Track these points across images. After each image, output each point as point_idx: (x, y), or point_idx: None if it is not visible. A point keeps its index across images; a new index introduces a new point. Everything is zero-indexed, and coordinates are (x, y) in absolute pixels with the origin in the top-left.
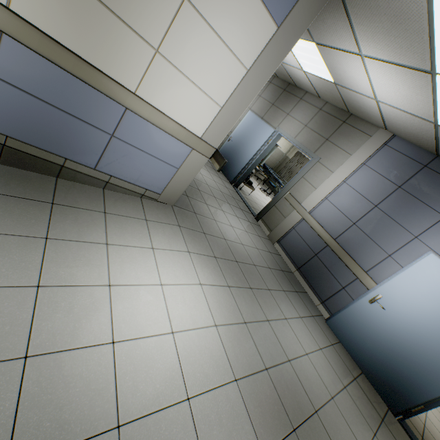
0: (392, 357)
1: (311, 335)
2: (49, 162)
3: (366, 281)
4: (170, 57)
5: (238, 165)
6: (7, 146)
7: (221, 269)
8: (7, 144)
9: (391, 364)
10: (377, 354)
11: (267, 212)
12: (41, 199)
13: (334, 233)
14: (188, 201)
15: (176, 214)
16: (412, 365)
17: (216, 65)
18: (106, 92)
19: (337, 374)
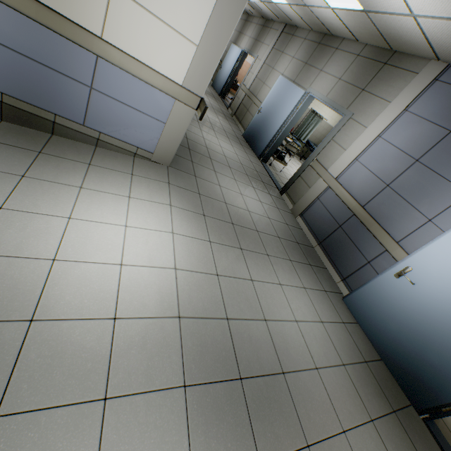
0: (419, 342)
1: (313, 307)
2: (42, 118)
3: (396, 253)
4: None
5: (266, 137)
6: (4, 103)
7: (206, 226)
8: (4, 101)
9: (418, 350)
10: (400, 338)
11: (292, 184)
12: (30, 149)
13: (363, 199)
14: (191, 165)
15: (169, 174)
16: (445, 354)
17: None
18: (72, 38)
19: (338, 350)
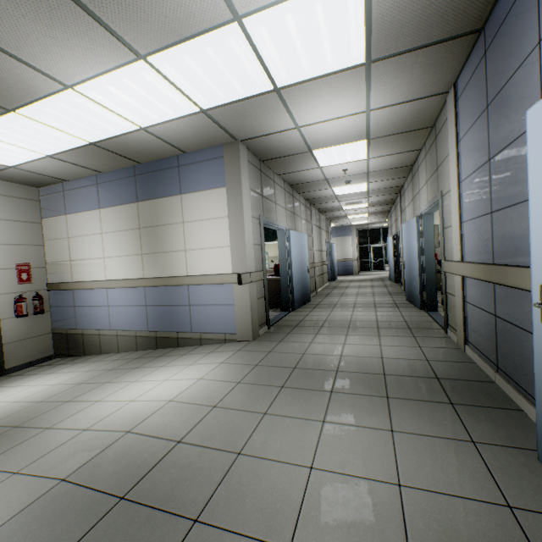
0: None
1: (391, 458)
2: (173, 338)
3: None
4: (191, 247)
5: (416, 282)
6: (157, 337)
7: (250, 372)
8: (157, 336)
9: None
10: None
11: (447, 310)
12: (157, 356)
13: (487, 254)
14: (284, 335)
15: (247, 345)
16: None
17: (212, 231)
18: (175, 284)
19: None
